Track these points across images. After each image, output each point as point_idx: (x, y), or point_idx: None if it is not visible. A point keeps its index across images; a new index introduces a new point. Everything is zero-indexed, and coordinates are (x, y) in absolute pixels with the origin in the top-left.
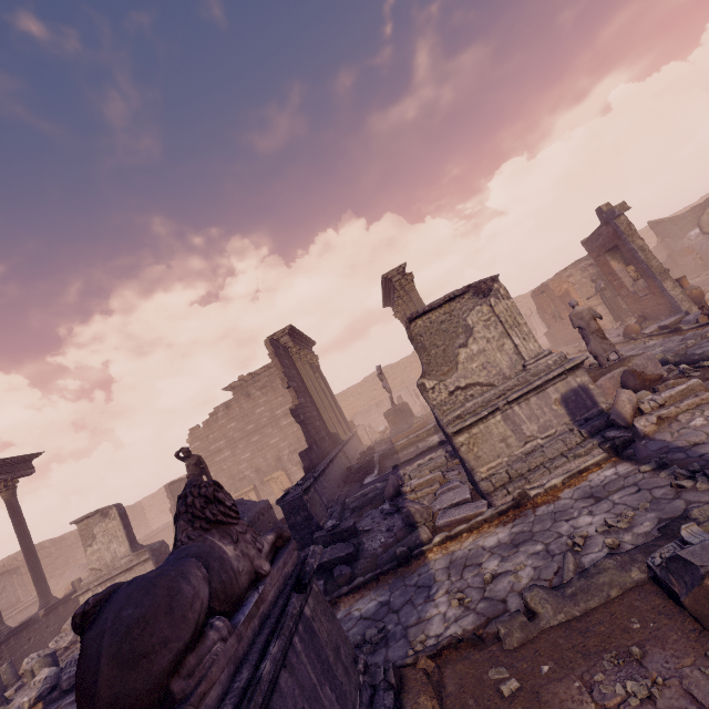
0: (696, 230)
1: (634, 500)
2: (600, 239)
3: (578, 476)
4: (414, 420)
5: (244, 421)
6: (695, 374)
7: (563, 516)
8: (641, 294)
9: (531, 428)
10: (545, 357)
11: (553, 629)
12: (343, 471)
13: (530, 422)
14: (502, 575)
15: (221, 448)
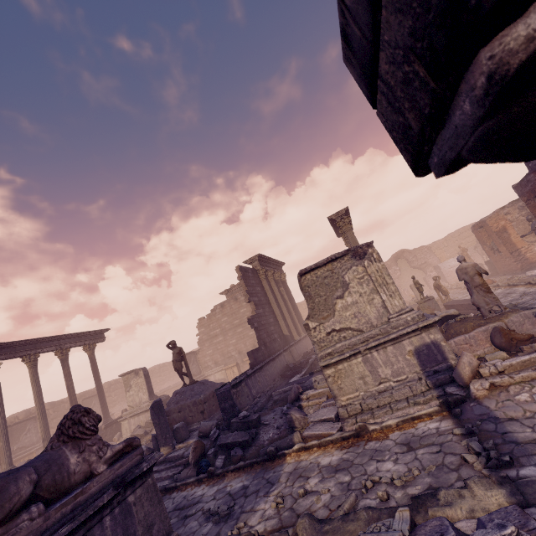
0: None
1: (429, 460)
2: (529, 185)
3: (411, 422)
4: None
5: (232, 317)
6: None
7: (378, 456)
8: None
9: (385, 371)
10: (406, 313)
11: None
12: (284, 367)
13: (385, 367)
14: (312, 493)
15: (217, 334)
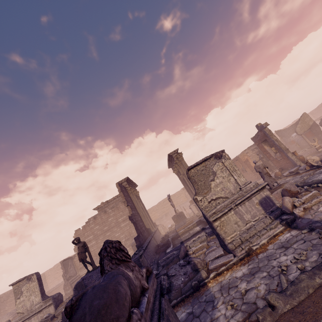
0: (294, 134)
1: (304, 246)
2: (259, 137)
3: (274, 238)
4: (186, 220)
5: (102, 225)
6: (312, 190)
7: (272, 257)
8: (279, 159)
9: (247, 216)
10: (249, 184)
11: (286, 314)
12: (155, 247)
13: (247, 214)
14: (250, 290)
15: (90, 239)
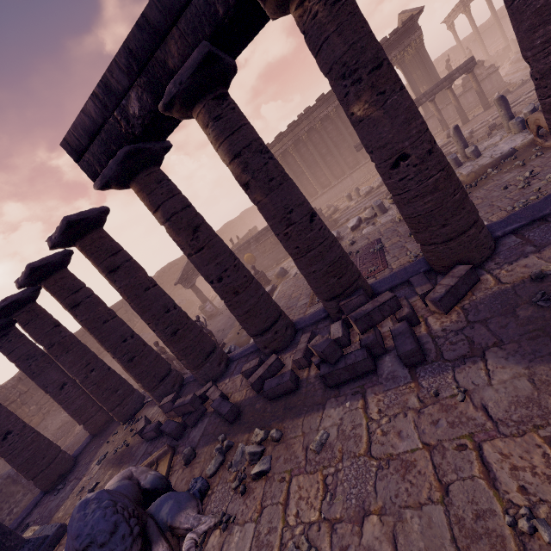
0: None
1: None
2: None
3: None
4: None
5: None
6: None
7: None
8: None
9: None
10: None
11: None
12: None
13: None
14: None
15: None
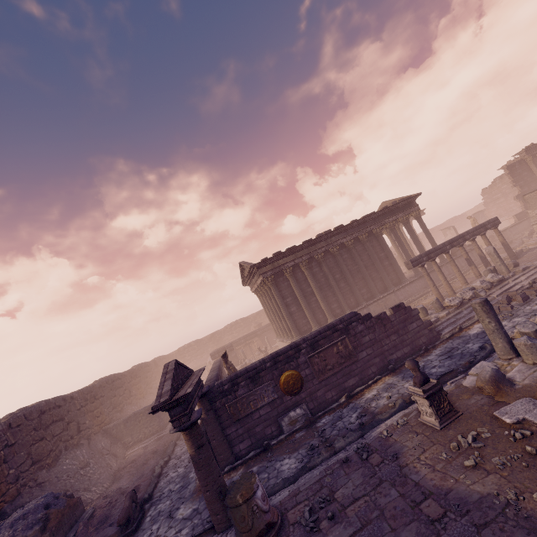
0: None
1: None
2: None
3: None
4: None
5: (511, 184)
6: None
7: None
8: None
9: None
10: None
11: None
12: None
13: None
14: None
15: (498, 197)
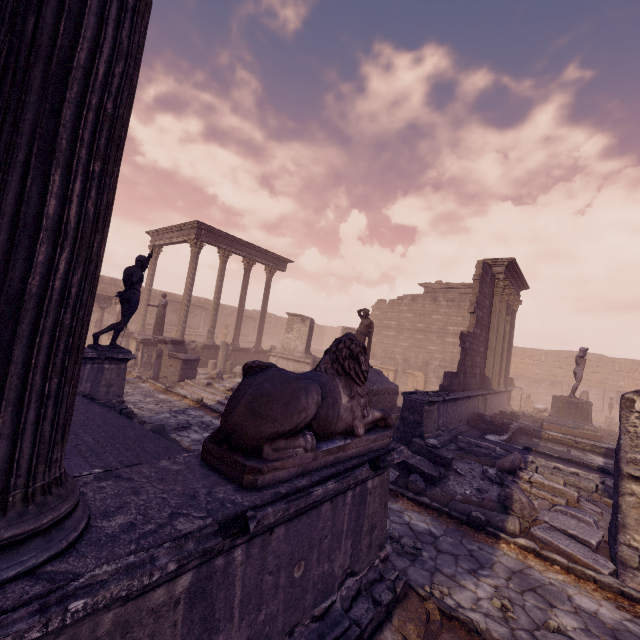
0: None
1: None
2: None
3: None
4: (586, 425)
5: (419, 318)
6: None
7: None
8: None
9: None
10: None
11: None
12: (473, 413)
13: None
14: None
15: (390, 326)
